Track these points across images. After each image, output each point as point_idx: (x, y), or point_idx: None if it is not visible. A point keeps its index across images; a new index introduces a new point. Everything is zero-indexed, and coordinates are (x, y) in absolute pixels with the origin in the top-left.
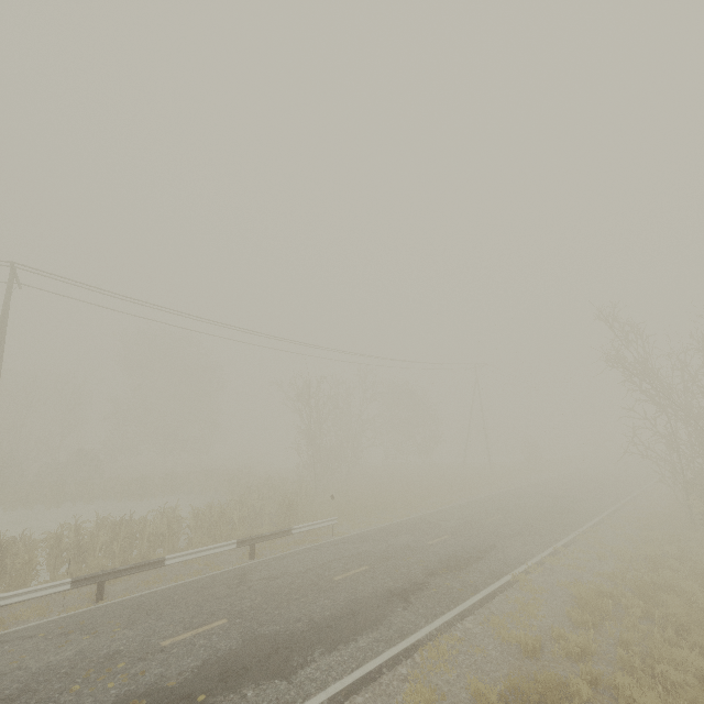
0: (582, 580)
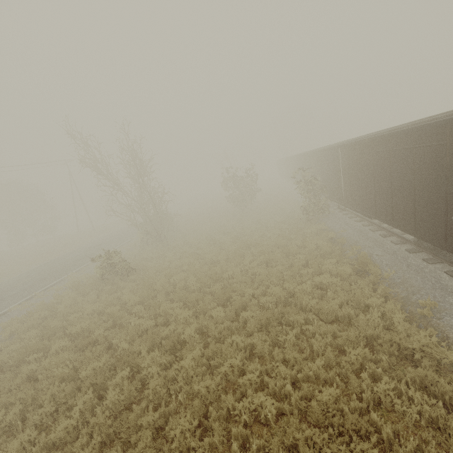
0: (19, 316)
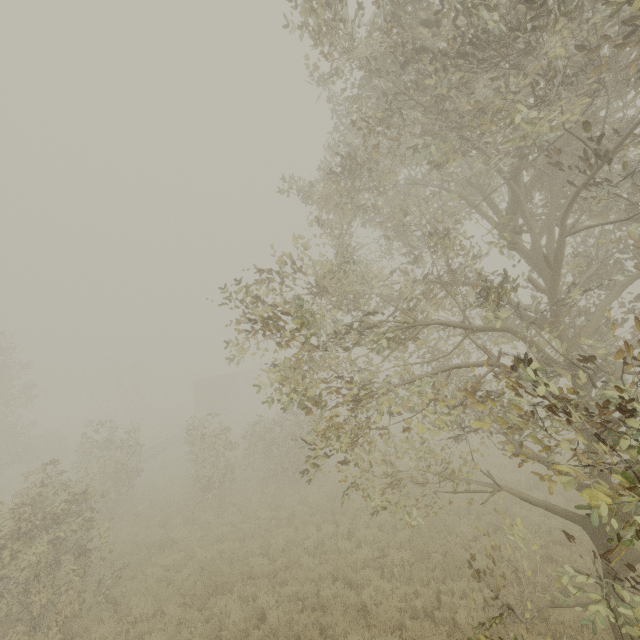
0: None
